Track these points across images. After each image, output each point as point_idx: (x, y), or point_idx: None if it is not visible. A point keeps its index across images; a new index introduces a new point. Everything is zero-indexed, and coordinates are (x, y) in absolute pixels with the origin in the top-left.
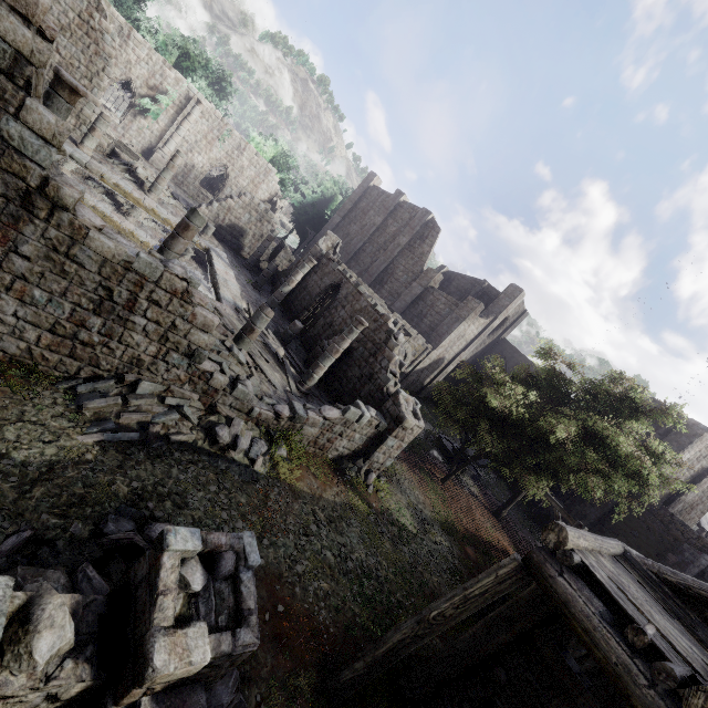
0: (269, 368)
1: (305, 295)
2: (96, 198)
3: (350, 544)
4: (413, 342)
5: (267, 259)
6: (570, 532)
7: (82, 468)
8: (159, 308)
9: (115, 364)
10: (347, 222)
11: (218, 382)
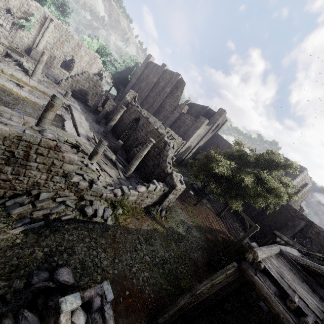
0: (108, 168)
1: (123, 124)
2: (1, 84)
3: (156, 249)
4: (176, 140)
5: (101, 105)
6: (259, 253)
7: (15, 248)
8: (43, 156)
9: (25, 187)
10: (139, 82)
11: (82, 186)
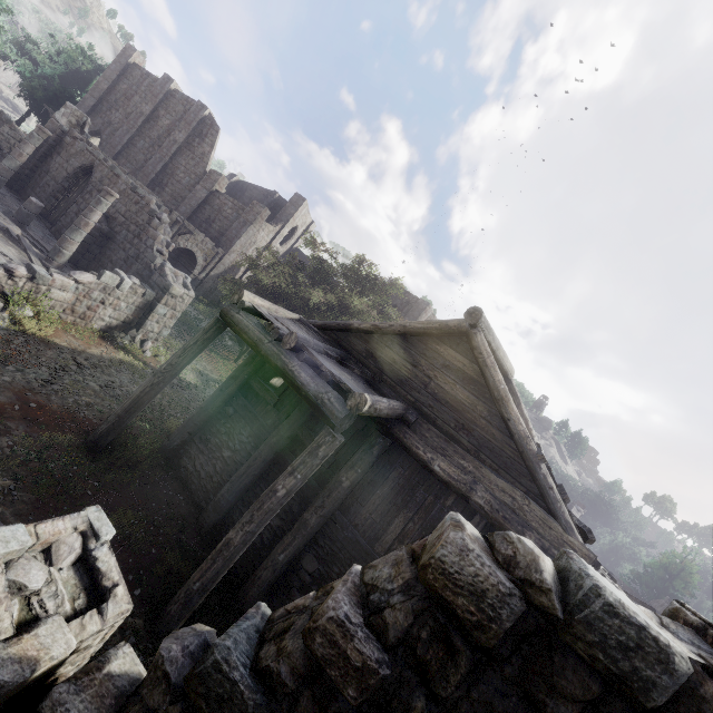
0: None
1: (49, 181)
2: None
3: (119, 382)
4: (201, 246)
5: None
6: (247, 292)
7: None
8: None
9: None
10: (107, 107)
11: None
